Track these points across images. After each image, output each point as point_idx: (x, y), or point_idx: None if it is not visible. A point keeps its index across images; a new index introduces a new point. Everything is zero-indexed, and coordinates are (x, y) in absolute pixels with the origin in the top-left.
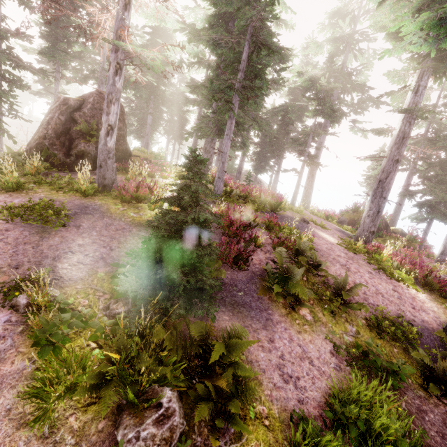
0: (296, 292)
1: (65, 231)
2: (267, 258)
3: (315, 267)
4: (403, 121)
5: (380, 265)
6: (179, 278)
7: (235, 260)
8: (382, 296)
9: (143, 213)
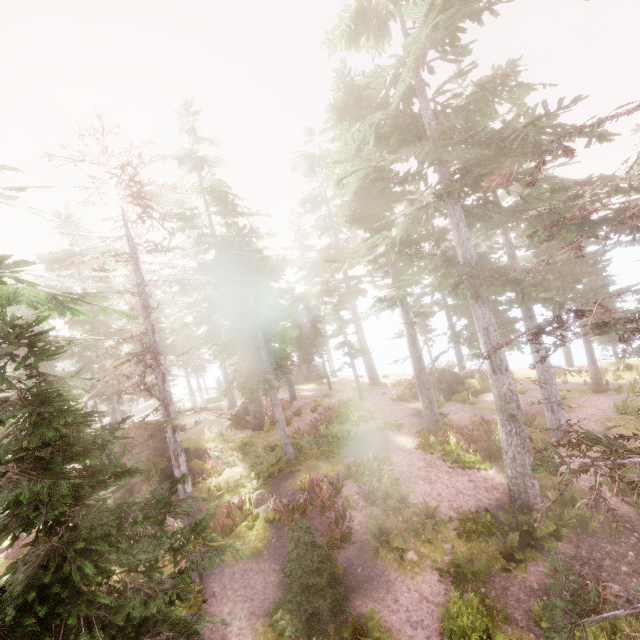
0: (395, 546)
1: (209, 607)
2: (364, 516)
3: (402, 502)
4: (406, 327)
5: (453, 456)
6: (322, 605)
7: (342, 540)
8: (462, 494)
9: (248, 539)
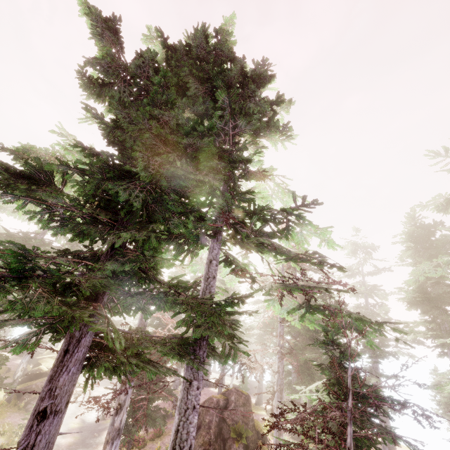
0: None
1: None
2: None
3: None
4: None
5: None
6: None
7: None
8: None
9: None
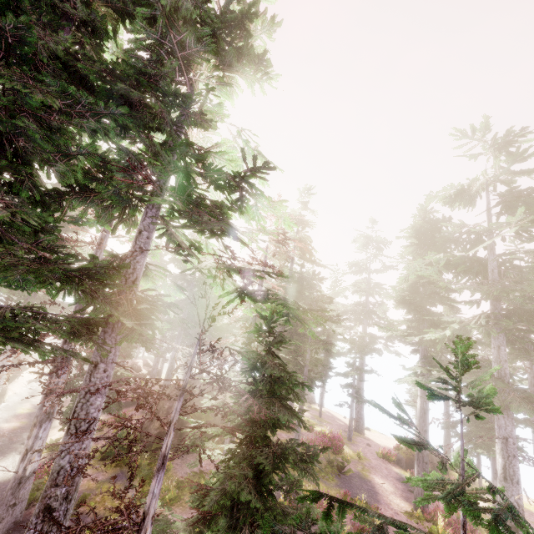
0: None
1: None
2: None
3: None
4: (421, 400)
5: None
6: None
7: None
8: None
9: None
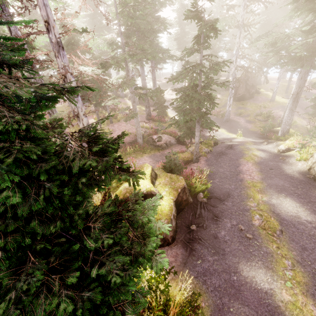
0: None
1: None
2: None
3: None
4: None
5: None
6: None
7: None
8: None
9: None
